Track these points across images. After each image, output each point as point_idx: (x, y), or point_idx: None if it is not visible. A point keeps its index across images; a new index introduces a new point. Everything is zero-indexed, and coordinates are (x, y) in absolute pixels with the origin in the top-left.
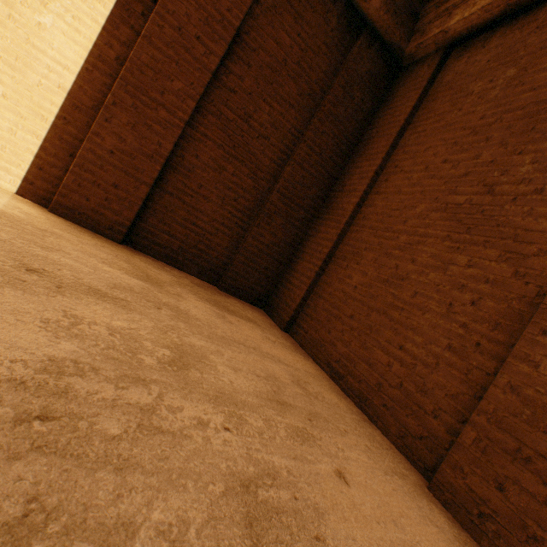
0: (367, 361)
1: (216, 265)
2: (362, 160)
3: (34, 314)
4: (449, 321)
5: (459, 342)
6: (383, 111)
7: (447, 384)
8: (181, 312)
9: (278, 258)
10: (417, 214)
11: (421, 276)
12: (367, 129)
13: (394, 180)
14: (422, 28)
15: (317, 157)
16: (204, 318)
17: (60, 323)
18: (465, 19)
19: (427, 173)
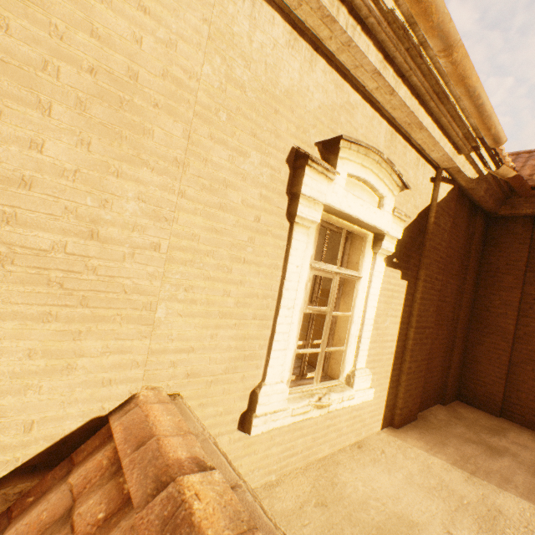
0: None
1: (437, 391)
2: (496, 289)
3: None
4: None
5: None
6: (492, 251)
7: None
8: None
9: (459, 365)
10: None
11: None
12: (482, 262)
13: None
14: (512, 204)
15: (468, 295)
16: None
17: None
18: None
19: None
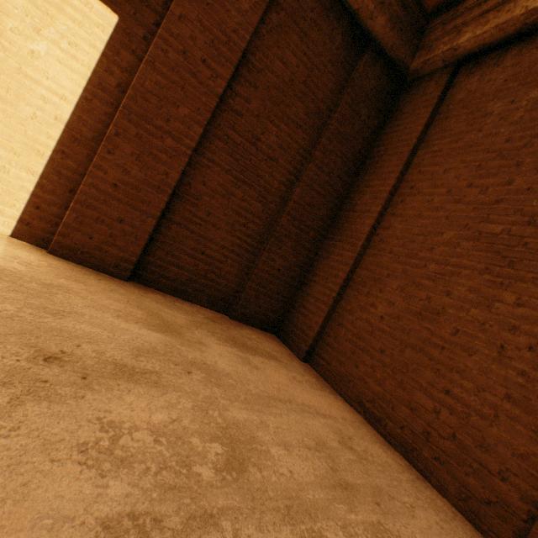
0: (407, 404)
1: (226, 293)
2: (373, 178)
3: (68, 439)
4: (504, 367)
5: (520, 392)
6: (390, 127)
7: (512, 441)
8: (210, 369)
9: (289, 281)
10: (445, 241)
11: (461, 312)
12: (374, 146)
13: (412, 202)
14: (428, 44)
15: (326, 177)
16: (233, 370)
17: (99, 445)
18: (477, 37)
19: (451, 196)
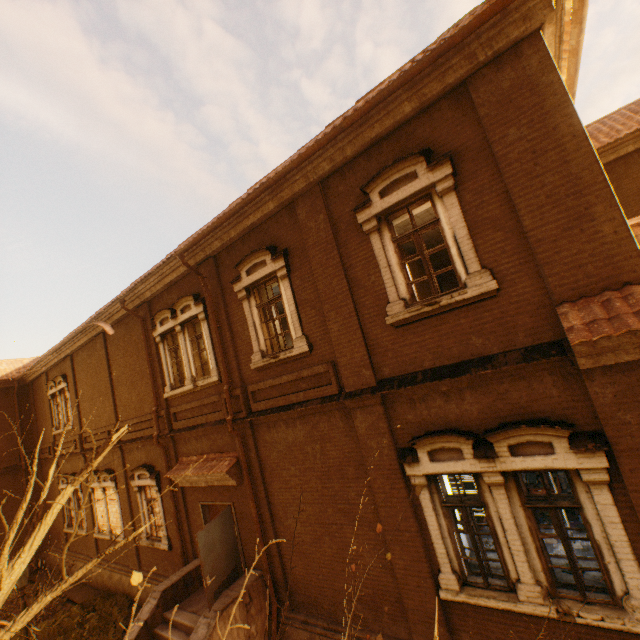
0: None
1: None
2: None
3: None
4: None
5: None
6: None
7: None
8: None
9: None
10: None
11: None
12: None
13: None
14: None
15: None
16: None
17: None
18: None
19: None
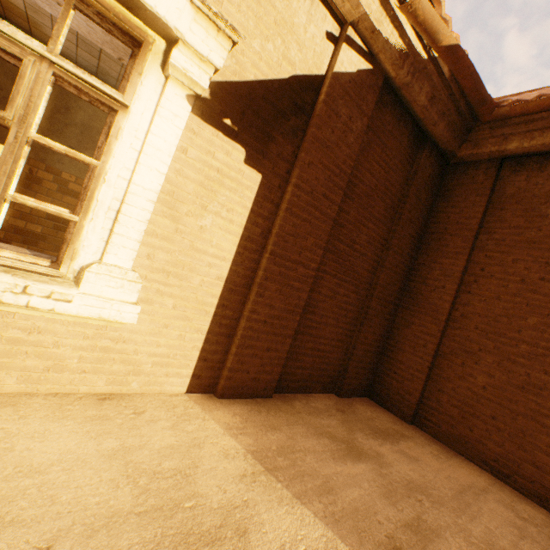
0: (531, 463)
1: (333, 376)
2: (438, 255)
3: None
4: None
5: None
6: (443, 206)
7: None
8: (417, 487)
9: (376, 350)
10: (531, 325)
11: None
12: (430, 221)
13: (486, 284)
14: (475, 141)
15: (399, 257)
16: (419, 476)
17: None
18: (524, 147)
19: (526, 286)
